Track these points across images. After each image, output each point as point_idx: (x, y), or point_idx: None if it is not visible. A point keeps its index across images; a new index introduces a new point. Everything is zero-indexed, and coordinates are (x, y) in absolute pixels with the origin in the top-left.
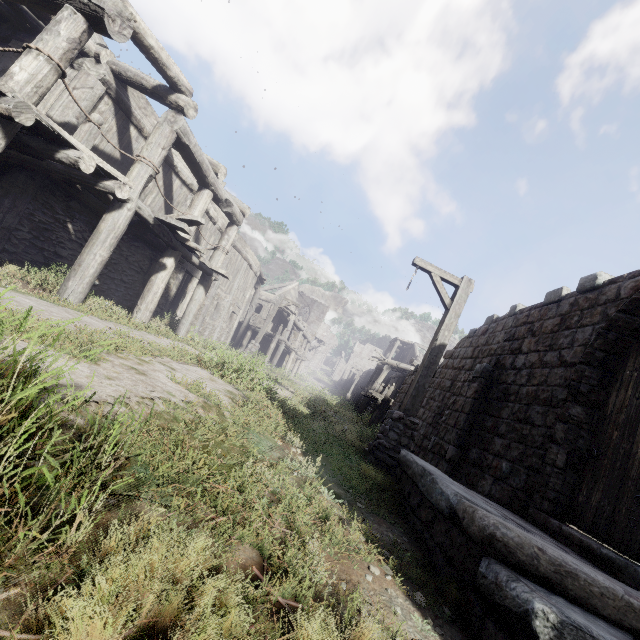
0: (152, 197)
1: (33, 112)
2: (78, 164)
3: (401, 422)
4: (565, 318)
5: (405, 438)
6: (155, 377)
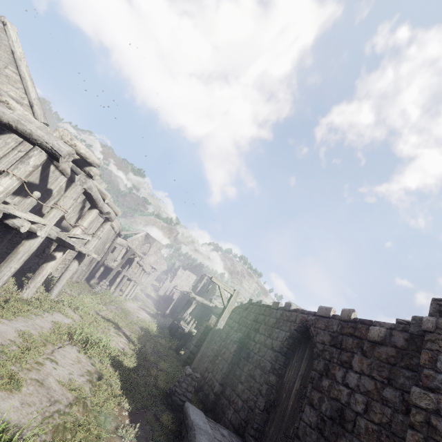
0: (54, 201)
1: (2, 212)
2: (20, 229)
3: (190, 376)
4: (277, 321)
5: (191, 387)
6: (50, 385)
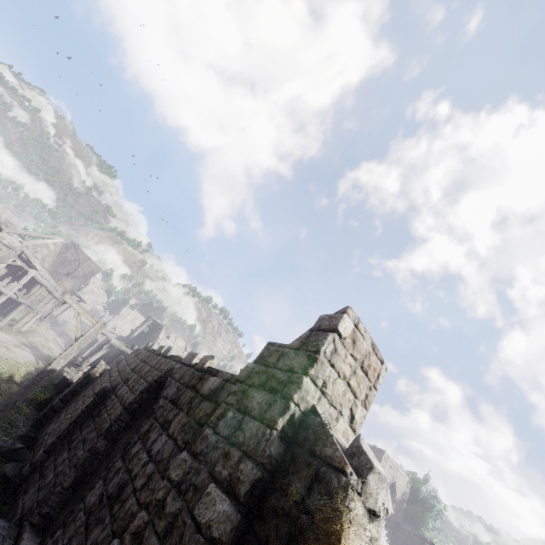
0: None
1: None
2: None
3: None
4: (150, 370)
5: None
6: None
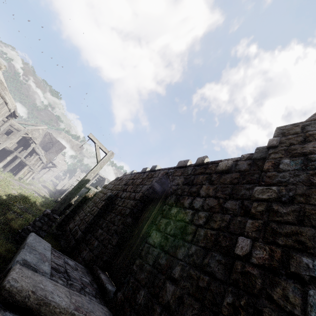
0: None
1: None
2: None
3: (47, 217)
4: (143, 180)
5: (46, 226)
6: None
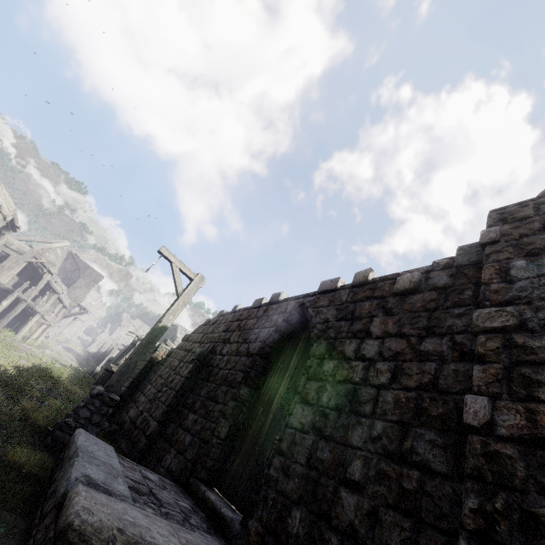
0: None
1: None
2: None
3: (99, 398)
4: (259, 320)
5: (98, 415)
6: None
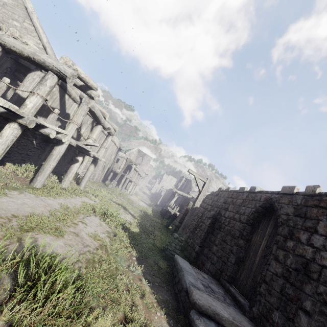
0: None
1: (35, 122)
2: (49, 135)
3: (177, 239)
4: (244, 201)
5: (178, 246)
6: (83, 236)
